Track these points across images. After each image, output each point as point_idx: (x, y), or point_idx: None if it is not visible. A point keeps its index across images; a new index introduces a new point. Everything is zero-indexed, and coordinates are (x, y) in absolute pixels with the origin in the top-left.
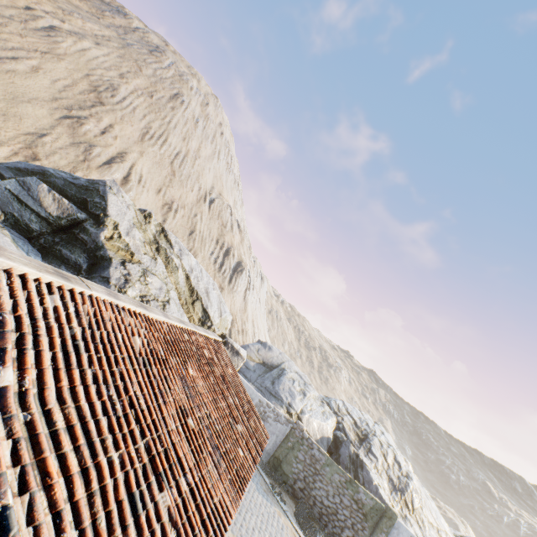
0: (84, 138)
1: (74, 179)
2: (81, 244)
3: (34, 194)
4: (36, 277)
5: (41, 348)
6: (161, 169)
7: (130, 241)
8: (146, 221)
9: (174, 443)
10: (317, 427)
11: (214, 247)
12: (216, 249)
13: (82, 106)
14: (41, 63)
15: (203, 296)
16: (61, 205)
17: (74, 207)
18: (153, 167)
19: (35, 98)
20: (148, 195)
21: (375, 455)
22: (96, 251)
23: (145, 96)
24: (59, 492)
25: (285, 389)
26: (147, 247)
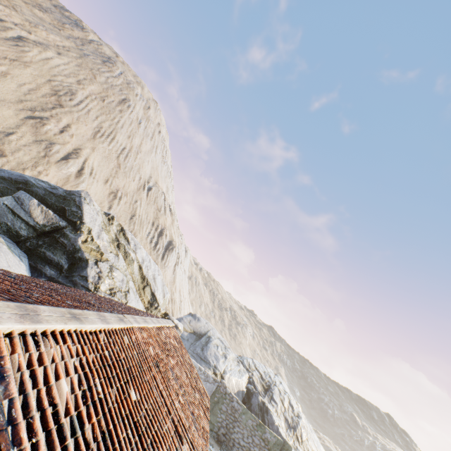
0: (45, 136)
1: (52, 189)
2: (61, 246)
3: (26, 207)
4: (118, 327)
5: (134, 374)
6: (109, 162)
7: (100, 243)
8: (109, 222)
9: (180, 415)
10: (235, 383)
11: (150, 229)
12: (152, 230)
13: (44, 108)
14: (9, 69)
15: (151, 282)
16: (47, 215)
17: (57, 217)
18: (103, 160)
19: (3, 100)
20: (97, 185)
21: (276, 401)
22: (75, 253)
23: (98, 100)
24: (161, 449)
25: (212, 354)
26: (112, 246)
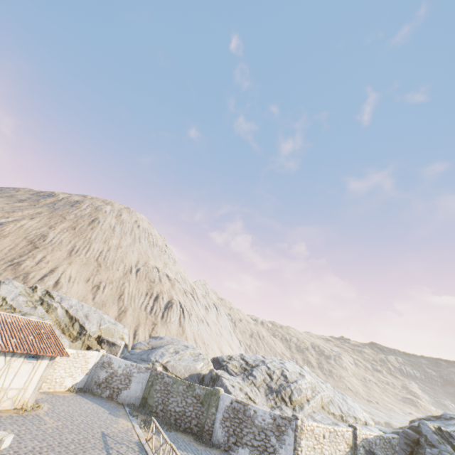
0: (23, 272)
1: None
2: None
3: None
4: None
5: None
6: (88, 266)
7: (14, 303)
8: (34, 291)
9: None
10: (184, 369)
11: (144, 299)
12: (145, 299)
13: (22, 255)
14: None
15: (81, 318)
16: None
17: None
18: (81, 267)
19: None
20: (78, 286)
21: (254, 375)
22: None
23: (70, 231)
24: None
25: (157, 354)
26: (29, 303)
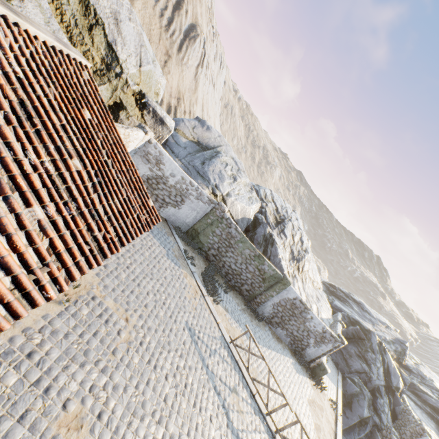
0: None
1: None
2: None
3: None
4: None
5: None
6: None
7: None
8: None
9: None
10: (240, 210)
11: None
12: None
13: None
14: None
15: (107, 22)
16: None
17: None
18: None
19: None
20: None
21: (286, 235)
22: None
23: None
24: None
25: (215, 172)
26: None
